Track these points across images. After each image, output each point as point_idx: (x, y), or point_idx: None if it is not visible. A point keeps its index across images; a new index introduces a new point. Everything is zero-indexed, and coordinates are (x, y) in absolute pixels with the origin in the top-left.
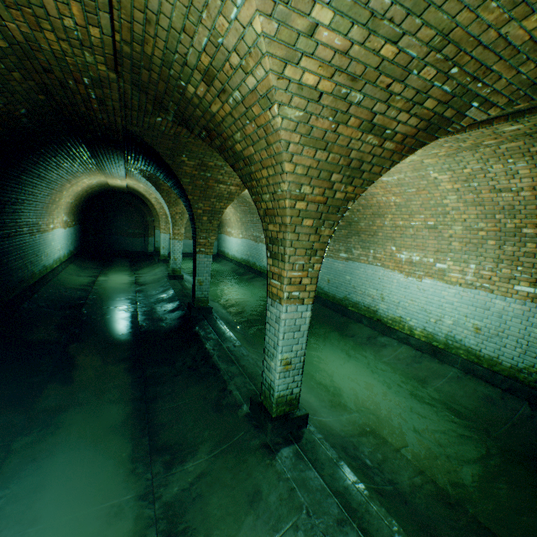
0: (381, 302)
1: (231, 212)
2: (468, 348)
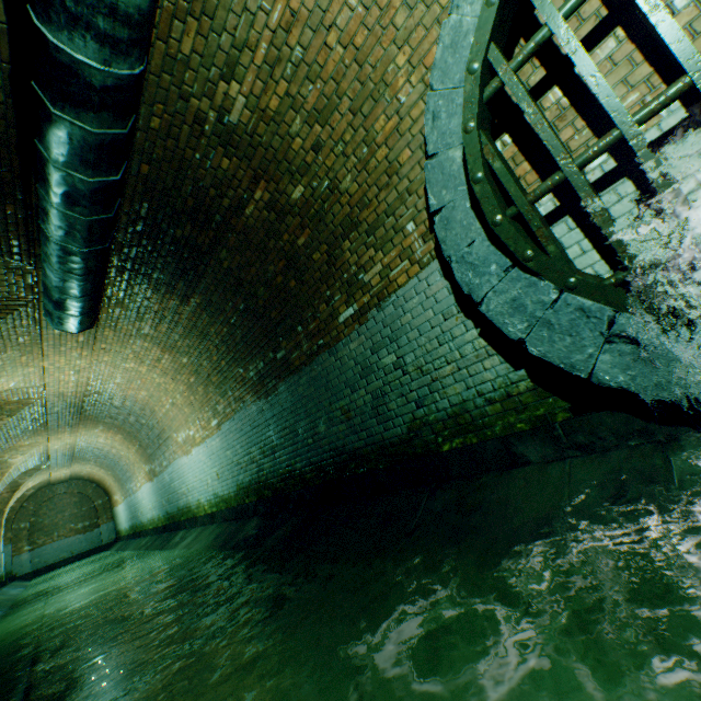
0: (189, 494)
1: (105, 474)
2: (222, 497)
